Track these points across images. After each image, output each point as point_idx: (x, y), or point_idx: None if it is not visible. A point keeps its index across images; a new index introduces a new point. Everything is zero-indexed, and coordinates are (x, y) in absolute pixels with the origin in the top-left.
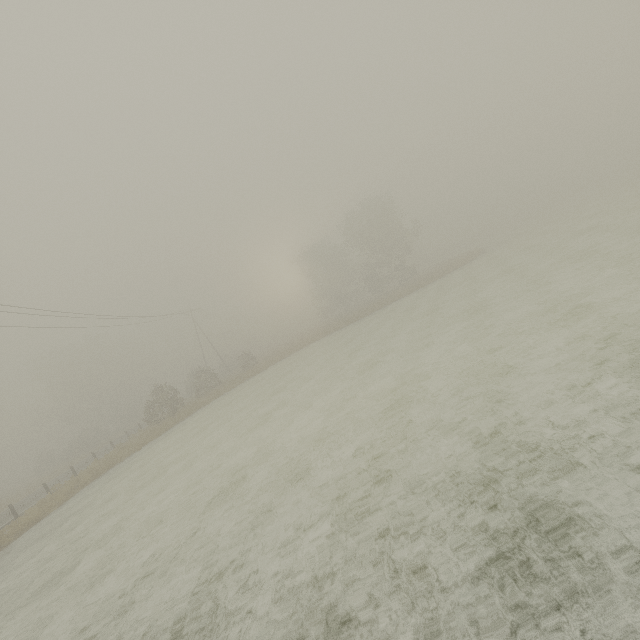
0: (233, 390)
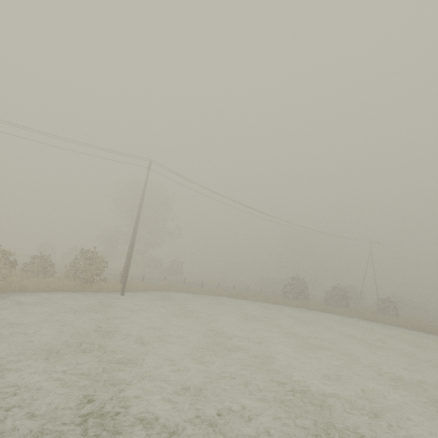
0: (338, 315)
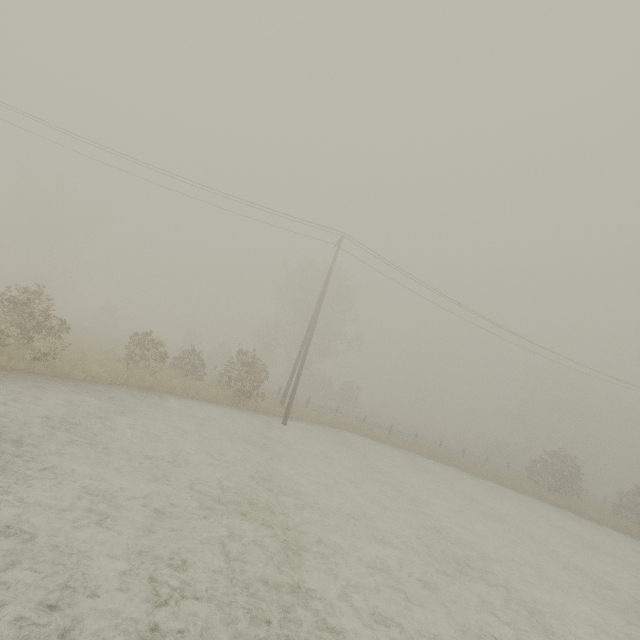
0: None
